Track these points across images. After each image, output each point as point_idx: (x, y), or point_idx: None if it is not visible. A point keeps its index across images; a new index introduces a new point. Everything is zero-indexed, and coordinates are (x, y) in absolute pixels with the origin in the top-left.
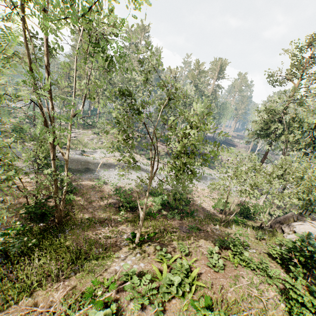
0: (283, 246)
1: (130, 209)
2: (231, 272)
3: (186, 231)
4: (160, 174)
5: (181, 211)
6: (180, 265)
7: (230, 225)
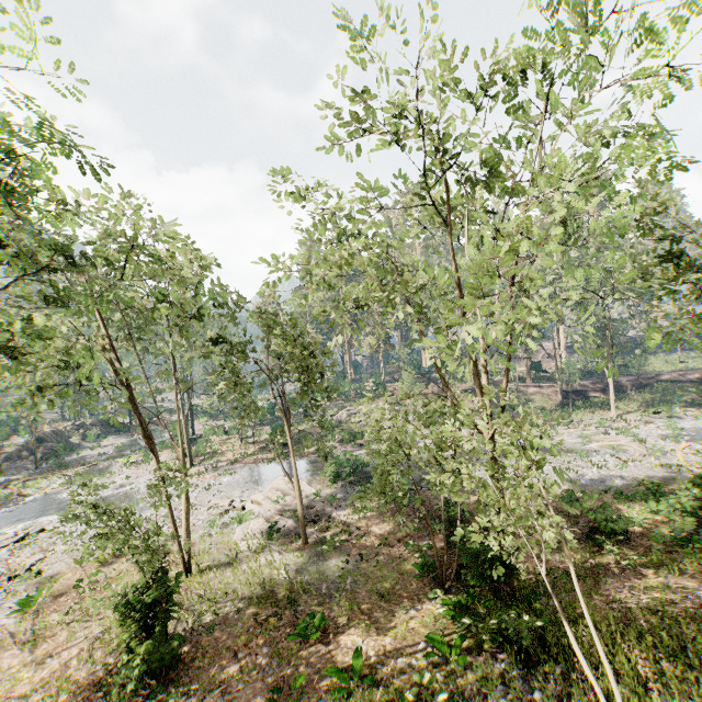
0: None
1: (623, 536)
2: None
3: None
4: (592, 449)
5: None
6: None
7: None
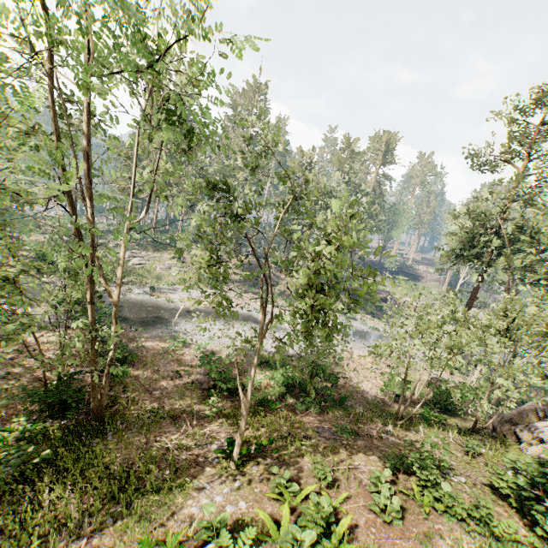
0: (520, 470)
1: (227, 393)
2: (417, 524)
3: (331, 437)
4: (284, 327)
5: (323, 397)
6: (315, 509)
7: (416, 426)
